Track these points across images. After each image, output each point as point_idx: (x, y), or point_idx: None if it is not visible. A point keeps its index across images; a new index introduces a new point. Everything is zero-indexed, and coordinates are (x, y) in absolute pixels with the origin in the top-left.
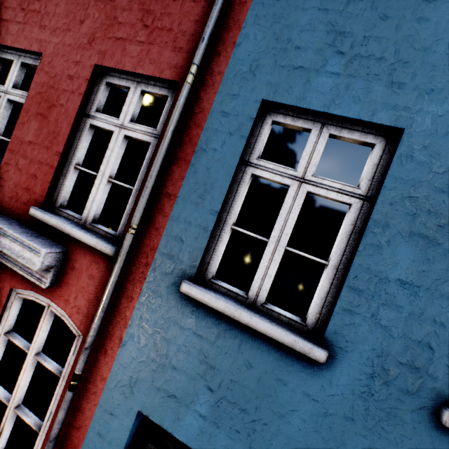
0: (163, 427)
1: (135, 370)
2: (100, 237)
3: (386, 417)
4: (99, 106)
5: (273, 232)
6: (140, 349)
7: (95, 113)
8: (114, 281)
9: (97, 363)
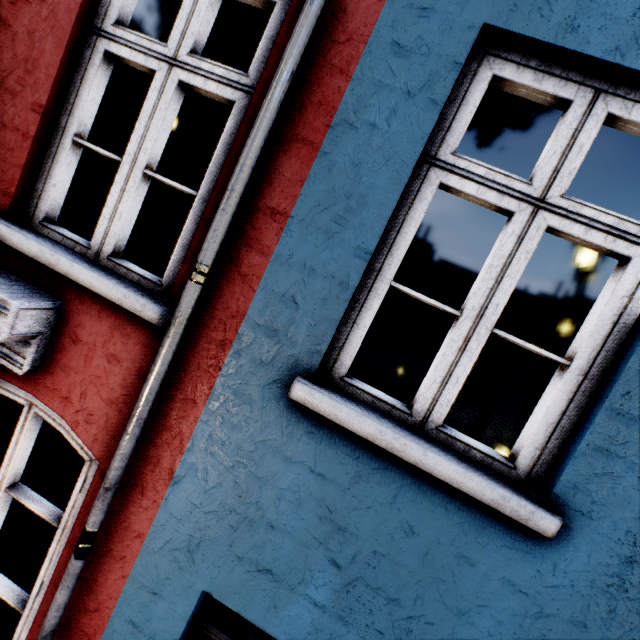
0: (247, 618)
1: (197, 525)
2: (130, 285)
3: None
4: (124, 13)
5: (472, 300)
6: (208, 492)
7: (115, 27)
8: (162, 372)
9: (126, 509)
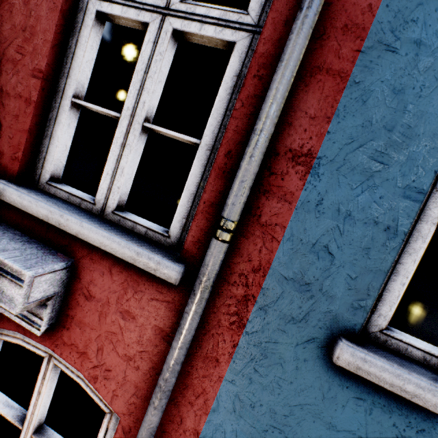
0: None
1: None
2: (139, 240)
3: None
4: None
5: None
6: None
7: None
8: (188, 340)
9: None
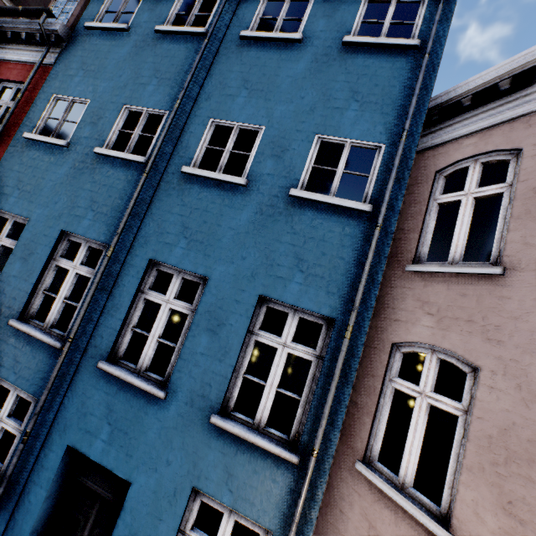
0: None
1: None
2: None
3: None
4: None
5: None
6: None
7: None
8: None
9: None
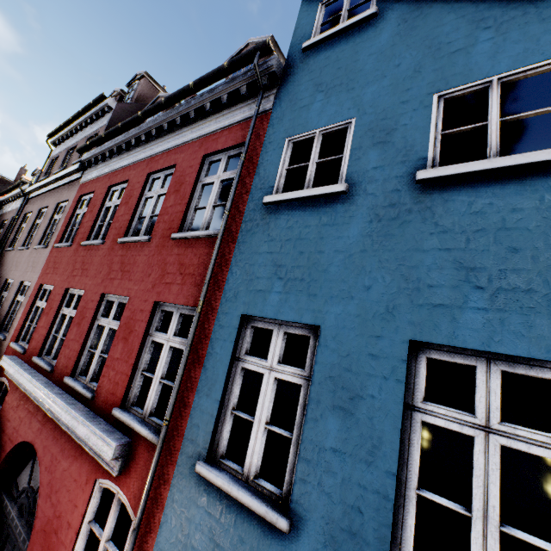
0: None
1: None
2: (152, 428)
3: None
4: (158, 326)
5: (257, 413)
6: (172, 530)
7: (155, 332)
8: (154, 466)
9: (143, 546)
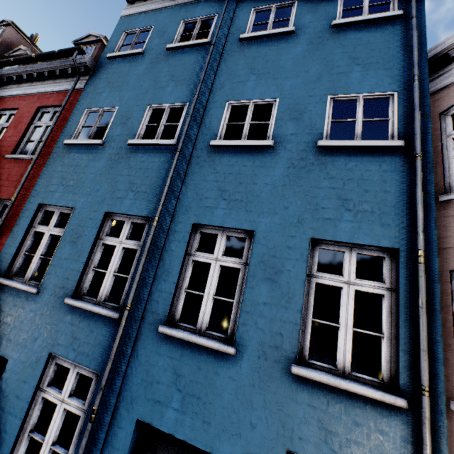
0: None
1: None
2: None
3: (53, 308)
4: None
5: (37, 251)
6: None
7: None
8: None
9: None
